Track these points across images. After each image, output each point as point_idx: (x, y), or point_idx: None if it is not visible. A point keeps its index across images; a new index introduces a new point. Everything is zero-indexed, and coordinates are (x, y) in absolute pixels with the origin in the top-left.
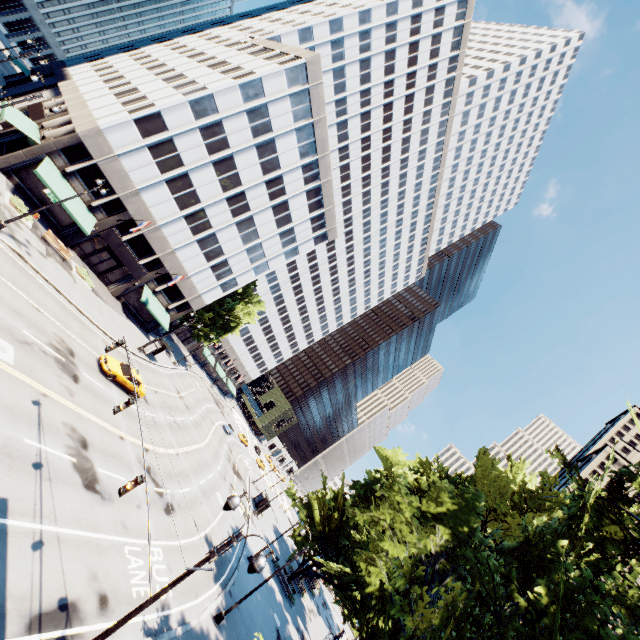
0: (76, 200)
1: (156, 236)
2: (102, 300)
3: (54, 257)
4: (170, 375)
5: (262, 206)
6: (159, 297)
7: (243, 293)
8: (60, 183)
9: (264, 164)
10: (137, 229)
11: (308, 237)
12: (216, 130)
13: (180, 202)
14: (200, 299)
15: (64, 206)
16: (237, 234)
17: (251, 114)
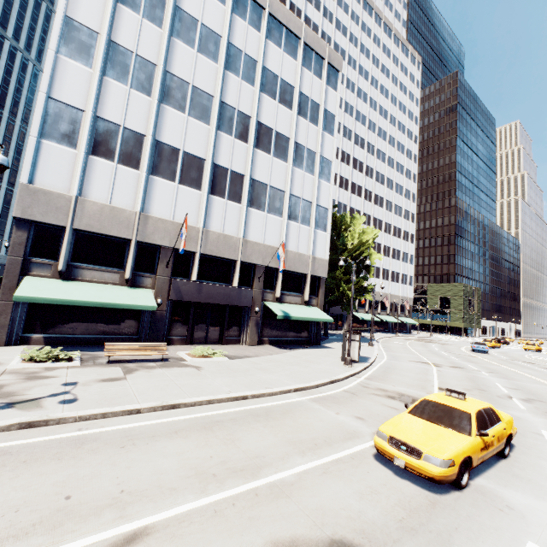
0: (106, 290)
1: (213, 243)
2: (250, 358)
3: (143, 368)
4: (390, 357)
5: (253, 101)
6: (287, 301)
7: (333, 226)
8: (67, 288)
9: (202, 49)
10: (183, 242)
11: (321, 89)
12: (120, 59)
13: (189, 182)
14: (317, 261)
15: (95, 304)
16: (269, 157)
17: (126, 0)
